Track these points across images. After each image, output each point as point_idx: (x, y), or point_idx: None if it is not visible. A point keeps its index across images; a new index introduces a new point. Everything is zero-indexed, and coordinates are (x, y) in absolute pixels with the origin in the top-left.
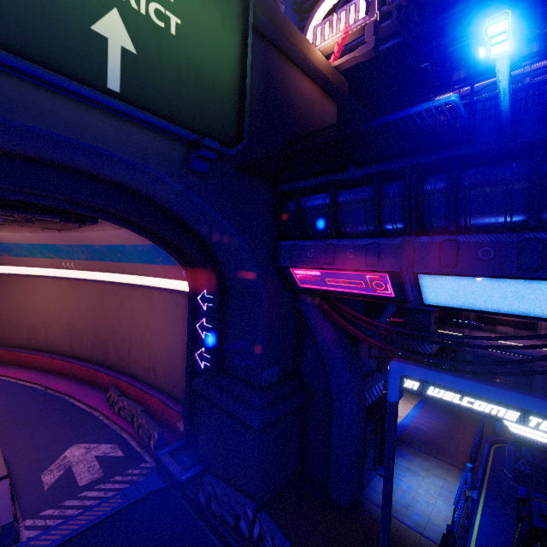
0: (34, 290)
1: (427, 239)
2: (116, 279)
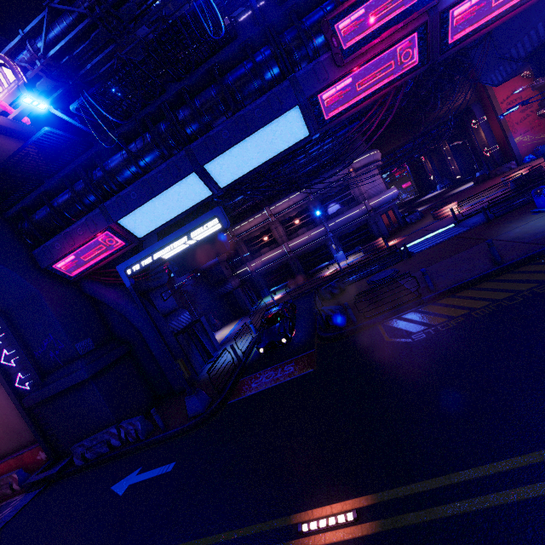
0: None
1: (109, 202)
2: None
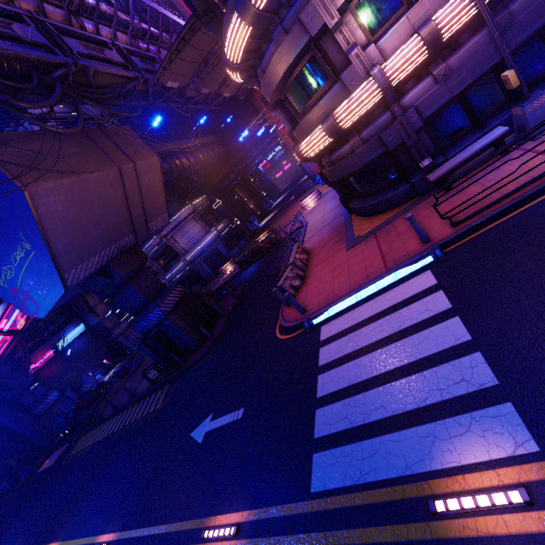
0: None
1: None
2: None
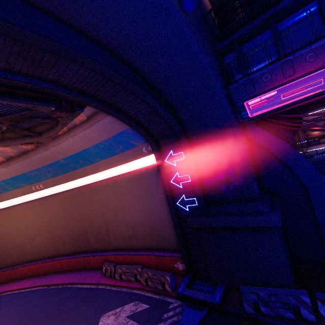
0: (13, 217)
1: None
2: (79, 184)
